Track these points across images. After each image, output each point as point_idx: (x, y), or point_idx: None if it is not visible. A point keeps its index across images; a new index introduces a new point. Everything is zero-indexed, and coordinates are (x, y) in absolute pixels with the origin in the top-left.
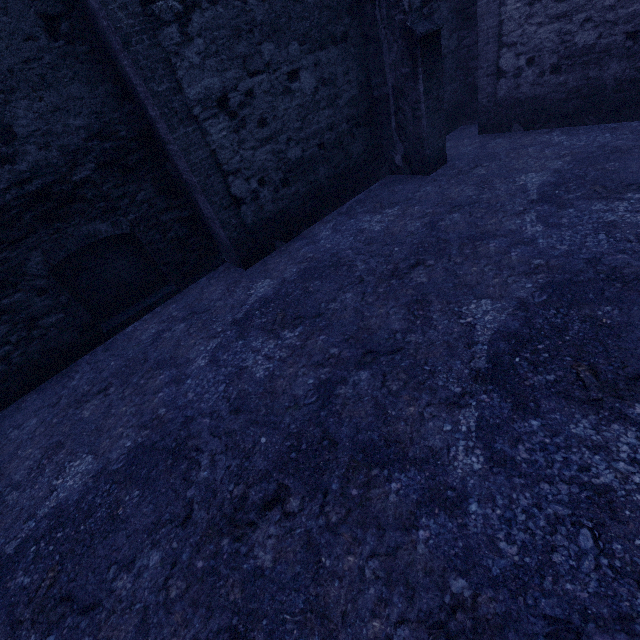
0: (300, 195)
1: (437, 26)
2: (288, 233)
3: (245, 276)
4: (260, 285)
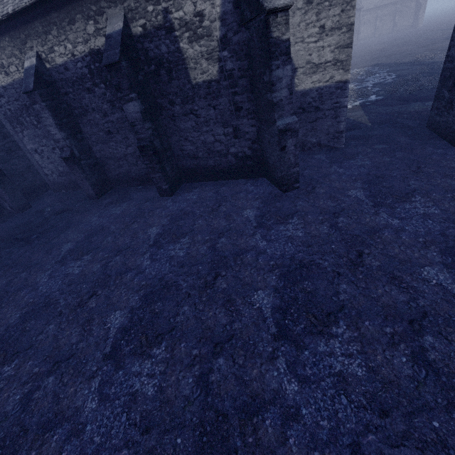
0: None
1: None
2: None
3: None
4: None
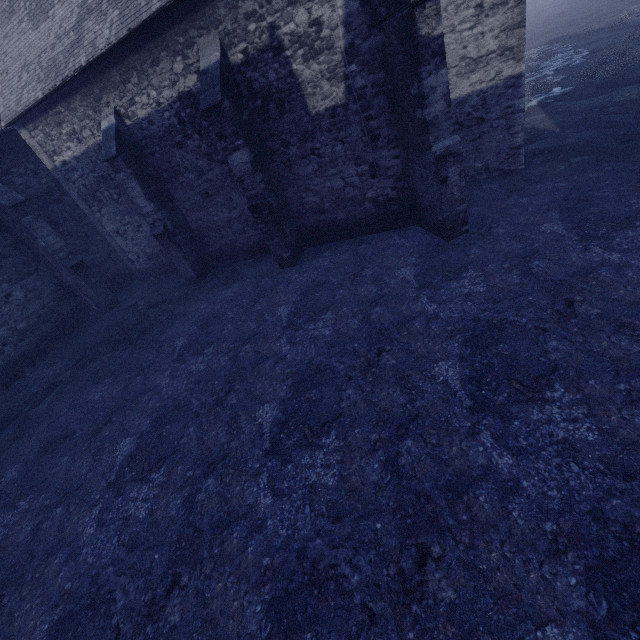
0: (34, 342)
1: (79, 261)
2: (32, 362)
3: (7, 391)
4: (14, 392)
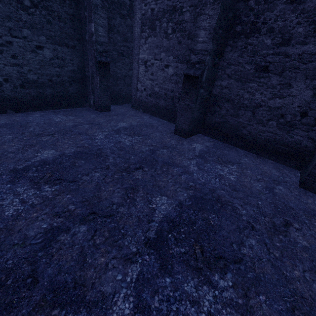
0: (31, 95)
1: (107, 61)
2: (18, 109)
3: None
4: None
